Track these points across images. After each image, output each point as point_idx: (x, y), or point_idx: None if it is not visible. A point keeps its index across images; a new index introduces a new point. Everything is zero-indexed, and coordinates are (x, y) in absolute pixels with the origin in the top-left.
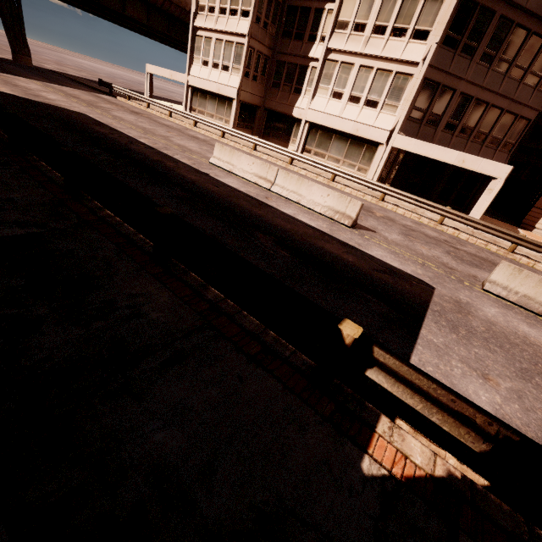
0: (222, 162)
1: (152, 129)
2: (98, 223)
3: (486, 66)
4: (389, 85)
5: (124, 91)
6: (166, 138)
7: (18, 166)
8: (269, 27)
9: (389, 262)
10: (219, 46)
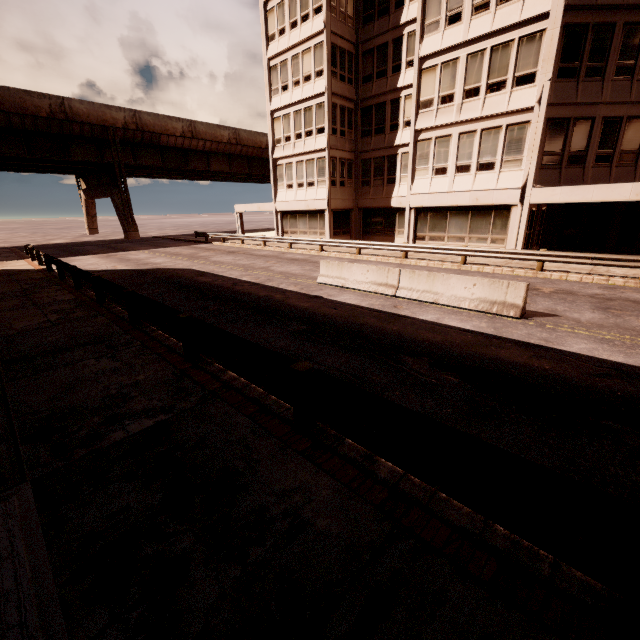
0: (331, 278)
1: (251, 264)
2: (224, 392)
3: (627, 79)
4: (501, 141)
5: (218, 235)
6: (266, 269)
7: (139, 342)
8: (346, 133)
9: (605, 357)
10: (301, 167)
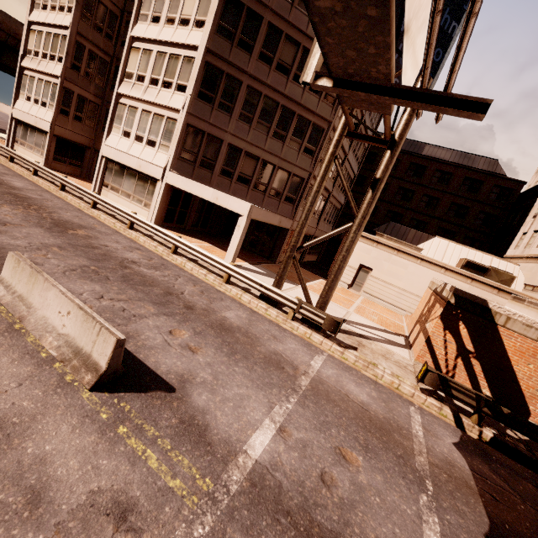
0: None
1: None
2: None
3: (247, 125)
4: (163, 127)
5: None
6: None
7: None
8: (95, 78)
9: None
10: (40, 84)
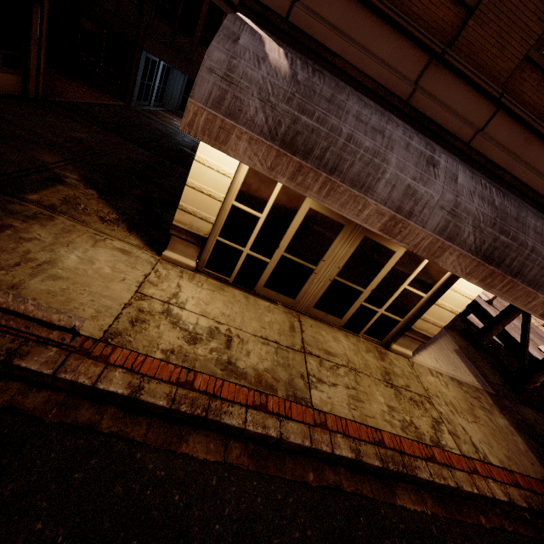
0: None
1: None
2: None
3: None
4: None
5: None
6: None
7: None
8: None
9: (489, 311)
10: None
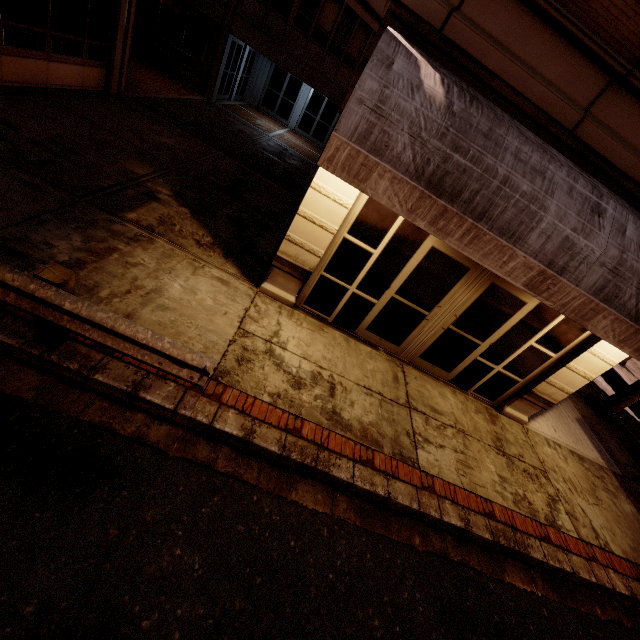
0: None
1: None
2: None
3: None
4: None
5: None
6: None
7: None
8: None
9: (620, 374)
10: None
